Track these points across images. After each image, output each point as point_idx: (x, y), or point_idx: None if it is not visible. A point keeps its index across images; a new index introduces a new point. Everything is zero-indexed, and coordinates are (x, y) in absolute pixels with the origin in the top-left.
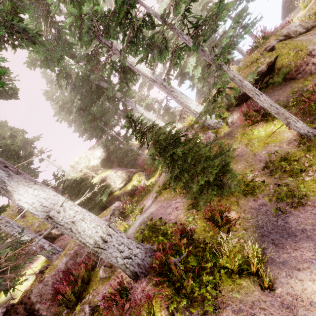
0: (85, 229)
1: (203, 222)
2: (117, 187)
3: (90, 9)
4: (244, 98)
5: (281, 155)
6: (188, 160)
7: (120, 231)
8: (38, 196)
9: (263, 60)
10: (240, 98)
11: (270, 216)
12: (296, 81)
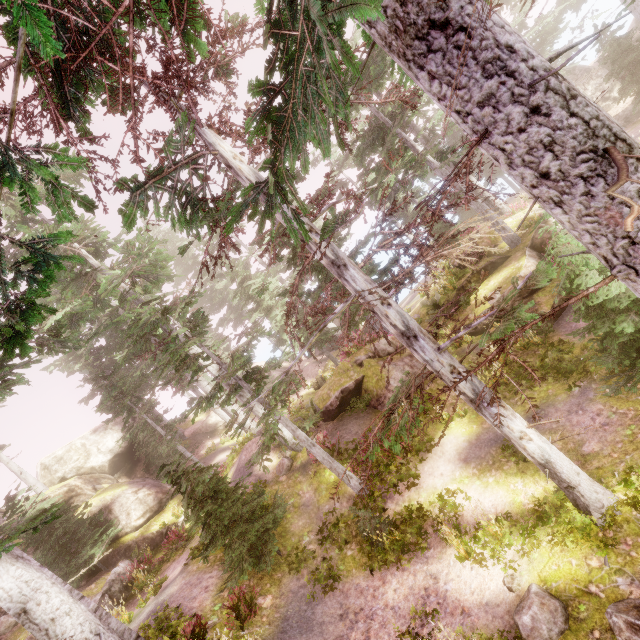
0: (68, 626)
1: (230, 612)
2: (132, 526)
3: (149, 315)
4: (331, 416)
5: (337, 516)
6: (226, 520)
7: (113, 629)
8: (19, 579)
9: (352, 375)
10: (327, 413)
11: (303, 603)
12: (376, 413)
